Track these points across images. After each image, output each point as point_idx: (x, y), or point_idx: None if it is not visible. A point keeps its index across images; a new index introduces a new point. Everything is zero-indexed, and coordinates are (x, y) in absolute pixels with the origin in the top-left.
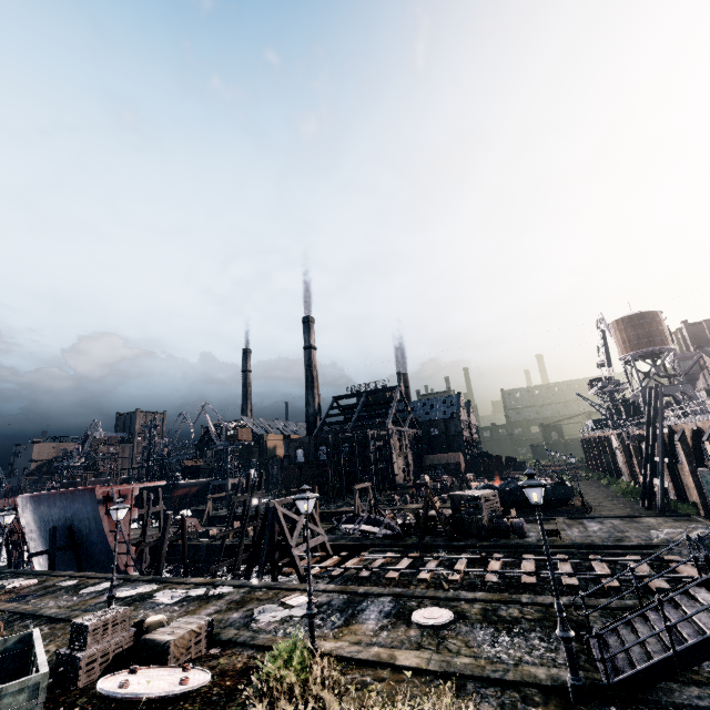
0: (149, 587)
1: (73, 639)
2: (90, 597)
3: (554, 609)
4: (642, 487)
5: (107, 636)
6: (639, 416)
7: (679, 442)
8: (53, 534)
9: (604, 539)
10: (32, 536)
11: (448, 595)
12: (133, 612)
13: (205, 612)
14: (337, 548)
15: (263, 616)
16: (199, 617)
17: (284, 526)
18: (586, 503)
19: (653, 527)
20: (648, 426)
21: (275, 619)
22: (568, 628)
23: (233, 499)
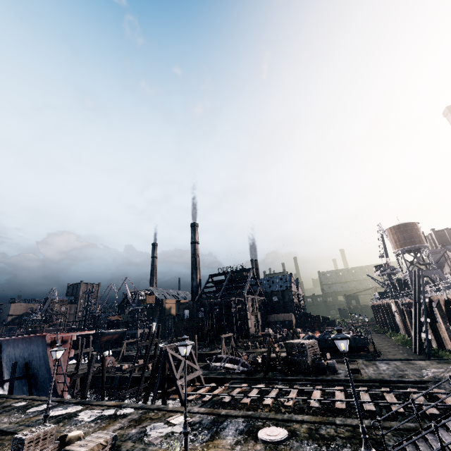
0: (75, 408)
1: (13, 450)
2: (33, 415)
3: (359, 429)
4: (414, 339)
5: (38, 447)
6: (408, 290)
7: (436, 308)
8: (14, 367)
9: (390, 376)
10: (0, 368)
11: (284, 417)
12: (62, 428)
13: (112, 428)
14: (208, 380)
15: (153, 432)
16: (106, 433)
17: (172, 364)
18: (377, 349)
19: (424, 367)
20: (415, 297)
21: (161, 434)
22: (370, 447)
23: (139, 344)
